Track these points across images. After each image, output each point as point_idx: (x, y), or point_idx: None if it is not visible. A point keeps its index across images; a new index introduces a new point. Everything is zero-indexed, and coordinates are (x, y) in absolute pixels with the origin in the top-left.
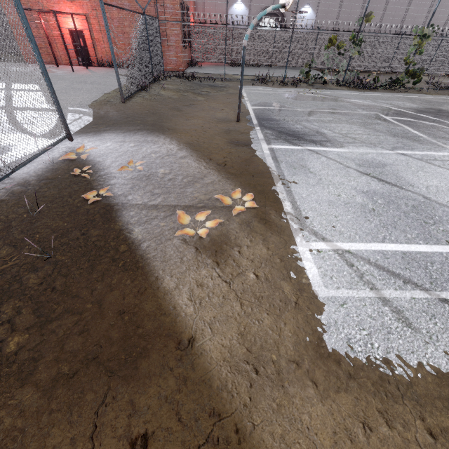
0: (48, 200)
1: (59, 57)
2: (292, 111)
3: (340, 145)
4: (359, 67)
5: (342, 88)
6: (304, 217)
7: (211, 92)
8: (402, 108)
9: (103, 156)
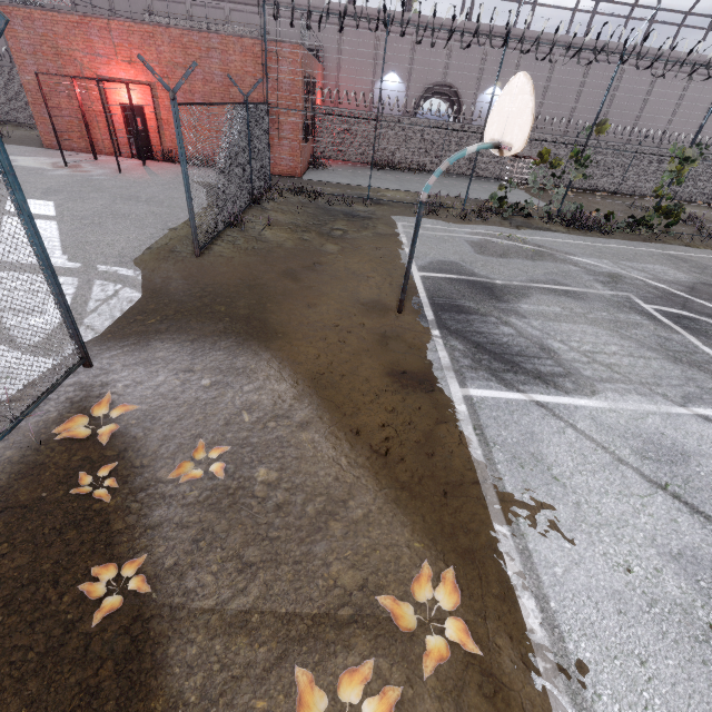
0: (1, 598)
1: (101, 143)
2: (489, 287)
3: (590, 388)
4: (574, 183)
5: (556, 226)
6: (574, 662)
7: (348, 233)
8: (665, 282)
9: (146, 419)
